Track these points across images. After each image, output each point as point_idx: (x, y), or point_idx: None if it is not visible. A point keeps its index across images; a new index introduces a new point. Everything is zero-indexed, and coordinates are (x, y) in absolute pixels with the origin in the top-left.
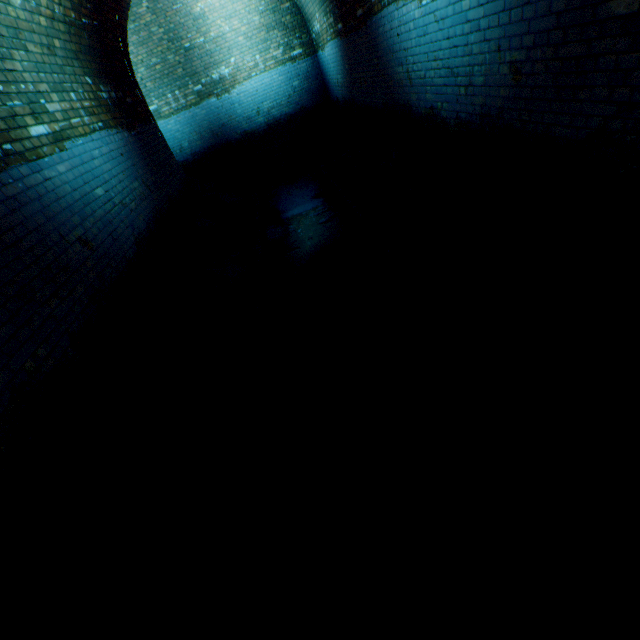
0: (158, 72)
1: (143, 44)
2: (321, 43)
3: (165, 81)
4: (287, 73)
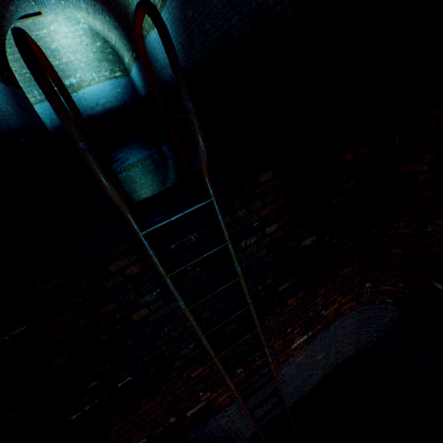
0: (28, 78)
1: (17, 61)
2: (130, 68)
3: (33, 83)
4: (113, 84)
